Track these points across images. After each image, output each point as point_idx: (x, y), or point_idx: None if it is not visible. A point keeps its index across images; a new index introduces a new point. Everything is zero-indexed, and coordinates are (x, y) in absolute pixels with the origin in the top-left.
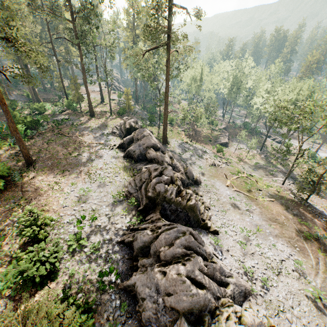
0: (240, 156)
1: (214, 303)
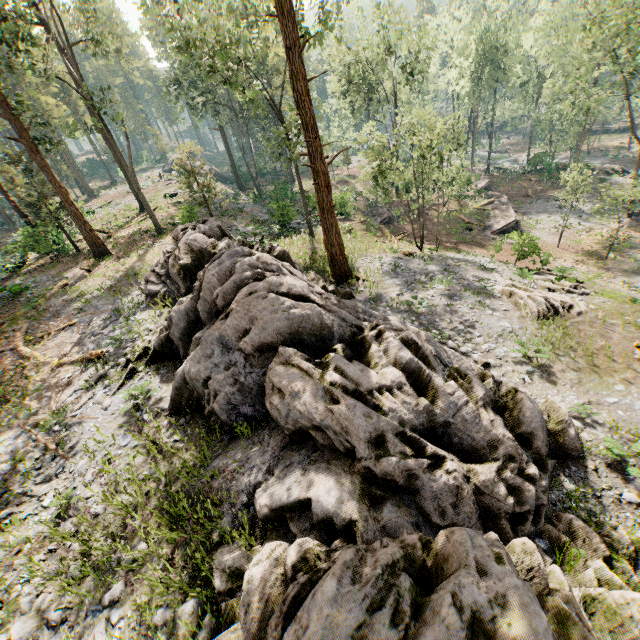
0: (583, 248)
1: None
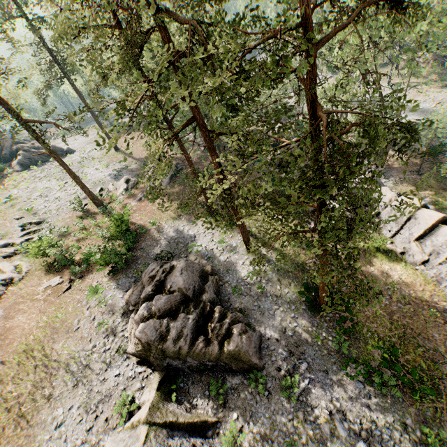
0: None
1: (28, 143)
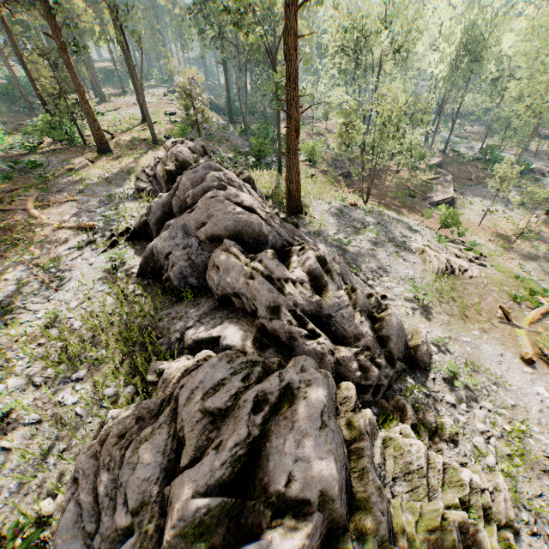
0: (499, 231)
1: None
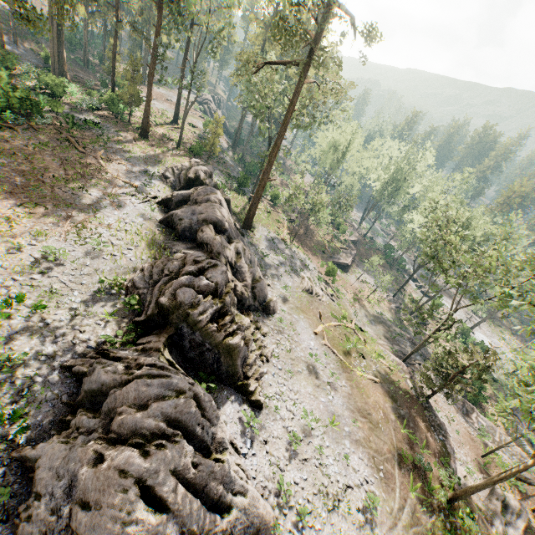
0: (360, 293)
1: None
